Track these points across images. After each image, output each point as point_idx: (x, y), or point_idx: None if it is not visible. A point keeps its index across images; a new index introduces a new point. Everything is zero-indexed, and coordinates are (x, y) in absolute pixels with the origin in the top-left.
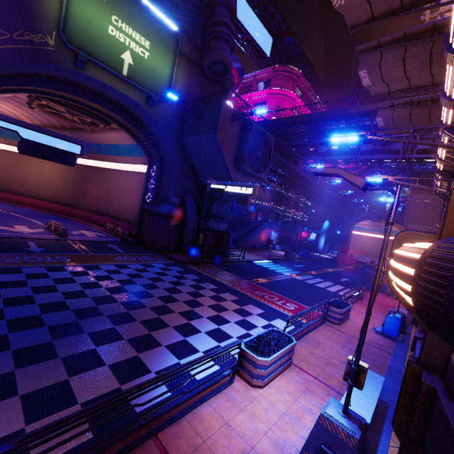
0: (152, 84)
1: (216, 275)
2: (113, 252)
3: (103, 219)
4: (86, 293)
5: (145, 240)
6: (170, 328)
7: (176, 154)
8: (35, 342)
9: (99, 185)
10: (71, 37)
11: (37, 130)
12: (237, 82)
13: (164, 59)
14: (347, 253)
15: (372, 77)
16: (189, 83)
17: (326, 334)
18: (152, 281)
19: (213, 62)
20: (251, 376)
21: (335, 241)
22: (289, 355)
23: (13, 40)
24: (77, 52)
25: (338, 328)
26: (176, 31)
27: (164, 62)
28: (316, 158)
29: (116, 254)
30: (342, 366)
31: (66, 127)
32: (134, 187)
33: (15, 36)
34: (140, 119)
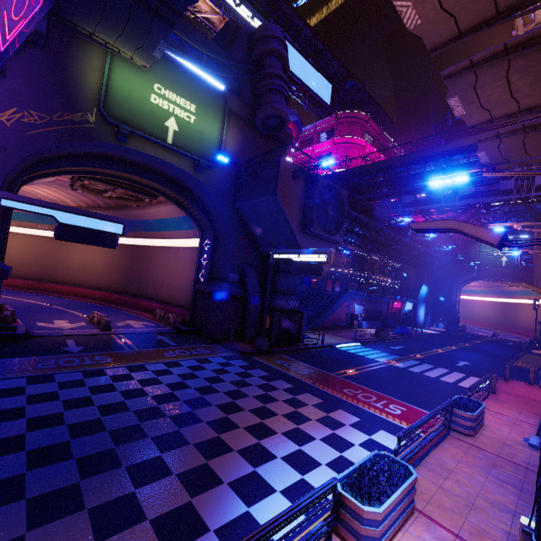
0: (200, 148)
1: (290, 368)
2: (163, 345)
3: (152, 305)
4: (127, 405)
5: (201, 327)
6: (234, 454)
7: (232, 223)
8: (57, 485)
9: (147, 266)
10: (112, 112)
11: (75, 213)
12: (296, 136)
13: (212, 120)
14: (458, 325)
15: (466, 105)
16: (241, 143)
17: (456, 453)
18: (210, 383)
19: (266, 117)
20: (356, 537)
21: (439, 310)
22: (409, 497)
23: (53, 122)
24: (118, 126)
25: (472, 442)
26: (223, 90)
27: (212, 124)
28: (402, 210)
29: (166, 348)
30: (493, 511)
31: (111, 206)
32: (186, 265)
33: (55, 118)
34: (188, 188)
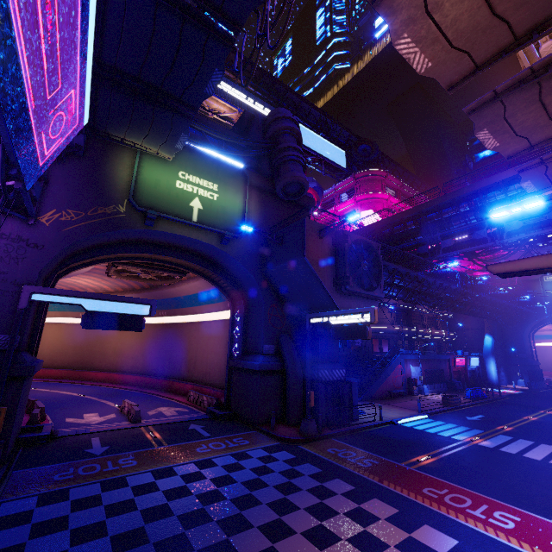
0: (225, 222)
1: (347, 459)
2: (195, 437)
3: (185, 386)
4: (147, 533)
5: (237, 409)
6: None
7: (262, 291)
8: None
9: (180, 344)
10: (140, 201)
11: (102, 299)
12: (317, 200)
13: (234, 195)
14: (543, 380)
15: (497, 136)
16: (264, 212)
17: None
18: (249, 490)
19: (286, 185)
20: None
21: (514, 364)
22: None
23: (87, 217)
24: (146, 212)
25: None
26: (243, 168)
27: (234, 199)
28: (443, 255)
29: (199, 440)
30: None
31: (145, 287)
32: (218, 339)
33: (89, 213)
34: (216, 261)
